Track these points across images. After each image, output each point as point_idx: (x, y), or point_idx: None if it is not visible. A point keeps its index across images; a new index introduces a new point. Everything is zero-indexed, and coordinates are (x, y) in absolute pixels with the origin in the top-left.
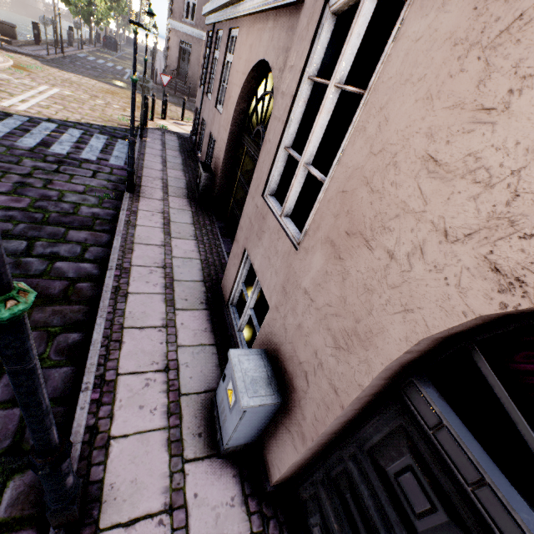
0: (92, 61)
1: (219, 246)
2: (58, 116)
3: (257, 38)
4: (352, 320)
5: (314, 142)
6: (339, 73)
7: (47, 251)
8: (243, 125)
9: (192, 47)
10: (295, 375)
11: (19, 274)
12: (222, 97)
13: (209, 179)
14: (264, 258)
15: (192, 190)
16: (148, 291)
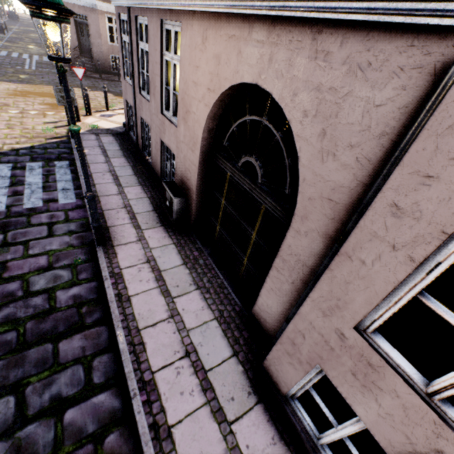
0: None
1: (223, 286)
2: None
3: (230, 49)
4: None
5: None
6: None
7: (46, 398)
8: (214, 144)
9: (88, 20)
10: None
11: None
12: (167, 101)
13: (181, 203)
14: (388, 424)
15: (160, 210)
16: (189, 409)
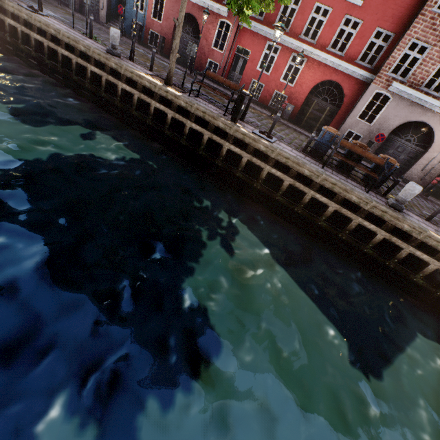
0: None
1: None
2: None
3: None
4: None
5: None
6: None
7: None
8: None
9: None
10: None
11: None
12: None
13: None
14: None
15: None
16: None
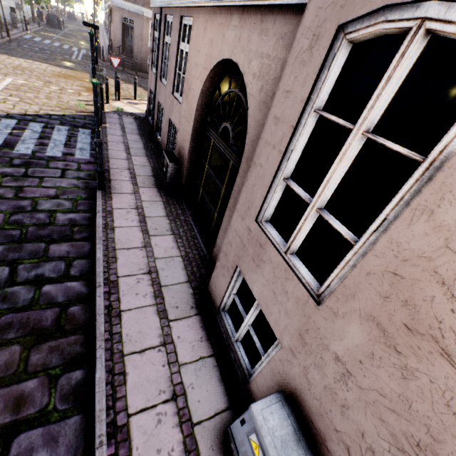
0: (38, 42)
1: (195, 237)
2: (16, 110)
3: (218, 34)
4: (425, 434)
5: (330, 188)
6: (369, 121)
7: (32, 274)
8: (206, 117)
9: (134, 23)
10: (329, 438)
11: (7, 309)
12: (178, 84)
13: (175, 169)
14: (266, 289)
15: (158, 177)
16: (140, 305)
